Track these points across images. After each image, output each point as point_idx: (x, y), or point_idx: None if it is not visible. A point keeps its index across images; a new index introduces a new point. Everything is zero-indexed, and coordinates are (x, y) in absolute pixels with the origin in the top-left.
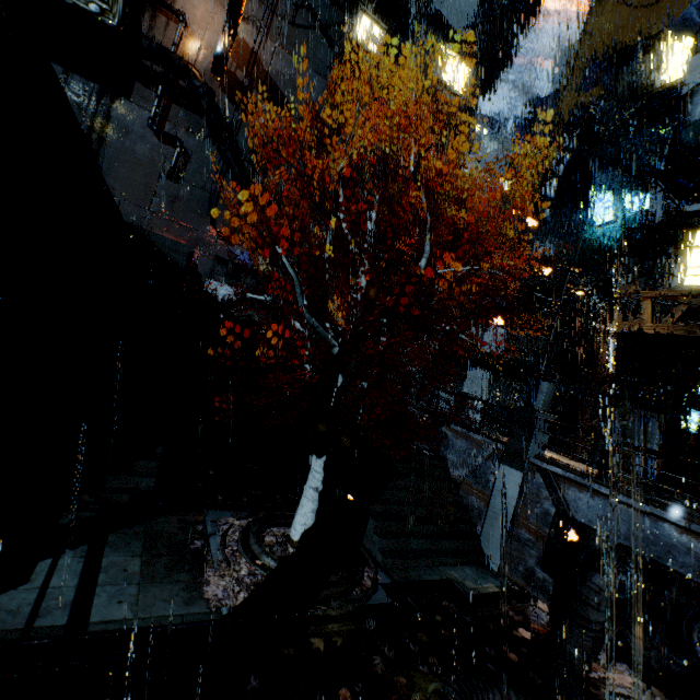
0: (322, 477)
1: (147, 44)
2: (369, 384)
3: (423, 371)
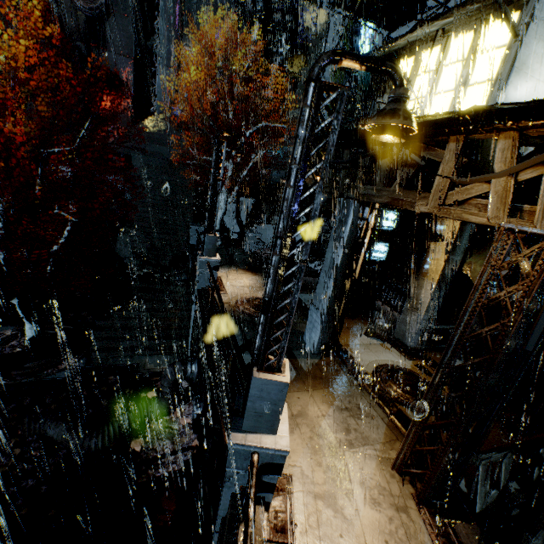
0: (20, 311)
1: None
2: (57, 249)
3: (250, 212)
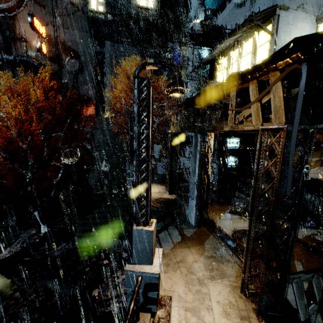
0: (38, 218)
1: (13, 59)
2: (56, 183)
3: (160, 152)
